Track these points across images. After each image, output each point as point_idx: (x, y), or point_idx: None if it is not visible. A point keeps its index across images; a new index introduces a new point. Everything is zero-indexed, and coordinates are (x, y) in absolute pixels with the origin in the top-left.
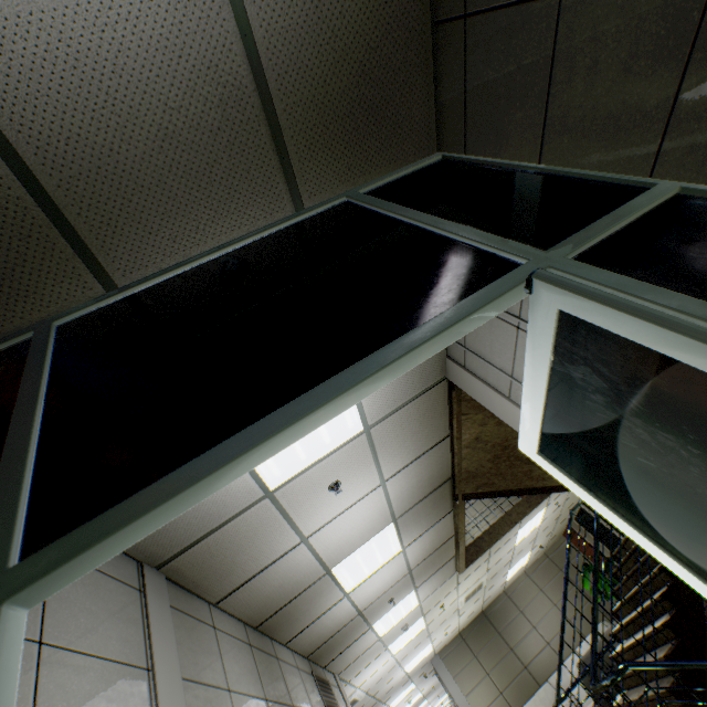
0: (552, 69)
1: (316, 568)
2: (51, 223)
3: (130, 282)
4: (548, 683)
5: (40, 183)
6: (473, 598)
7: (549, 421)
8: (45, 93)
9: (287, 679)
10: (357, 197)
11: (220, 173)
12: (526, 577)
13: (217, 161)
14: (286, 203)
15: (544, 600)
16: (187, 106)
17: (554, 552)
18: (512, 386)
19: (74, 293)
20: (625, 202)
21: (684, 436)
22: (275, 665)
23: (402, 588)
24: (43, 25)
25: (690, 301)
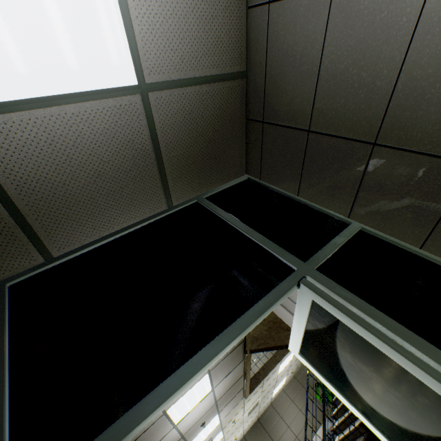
0: (304, 159)
1: None
2: (17, 225)
3: (62, 253)
4: None
5: (14, 203)
6: (253, 411)
7: (305, 341)
8: (29, 157)
9: None
10: (203, 201)
11: (127, 191)
12: (284, 393)
13: (126, 186)
14: (163, 204)
15: (294, 407)
16: (113, 160)
17: (299, 375)
18: None
19: (23, 263)
20: (338, 231)
21: (369, 367)
22: None
23: (210, 414)
24: (36, 124)
25: (369, 307)
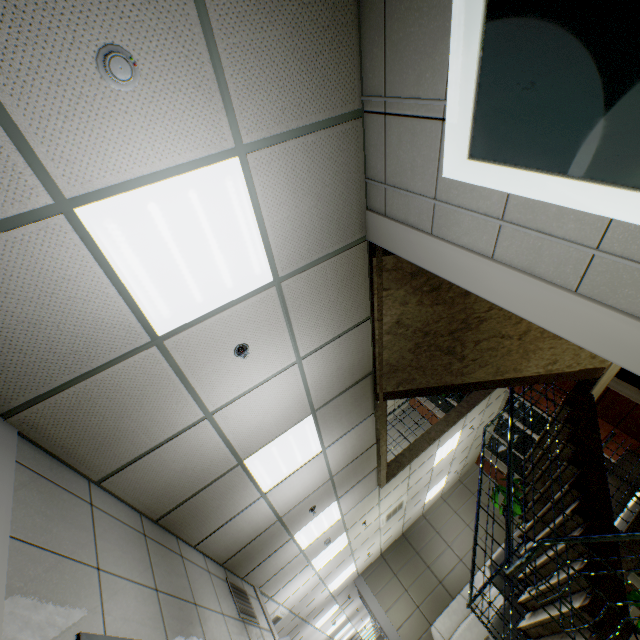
0: None
1: (226, 455)
2: None
3: None
4: (460, 595)
5: None
6: (394, 518)
7: (490, 54)
8: None
9: (192, 578)
10: None
11: None
12: (442, 501)
13: None
14: None
15: (458, 521)
16: None
17: (467, 479)
18: (434, 215)
19: None
20: None
21: None
22: (177, 562)
23: (324, 496)
24: None
25: None
